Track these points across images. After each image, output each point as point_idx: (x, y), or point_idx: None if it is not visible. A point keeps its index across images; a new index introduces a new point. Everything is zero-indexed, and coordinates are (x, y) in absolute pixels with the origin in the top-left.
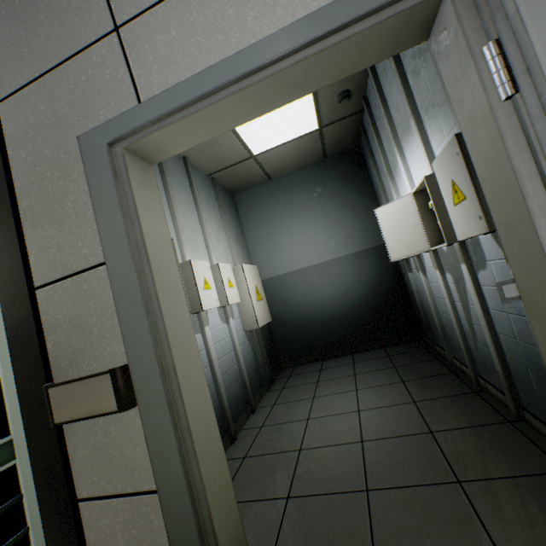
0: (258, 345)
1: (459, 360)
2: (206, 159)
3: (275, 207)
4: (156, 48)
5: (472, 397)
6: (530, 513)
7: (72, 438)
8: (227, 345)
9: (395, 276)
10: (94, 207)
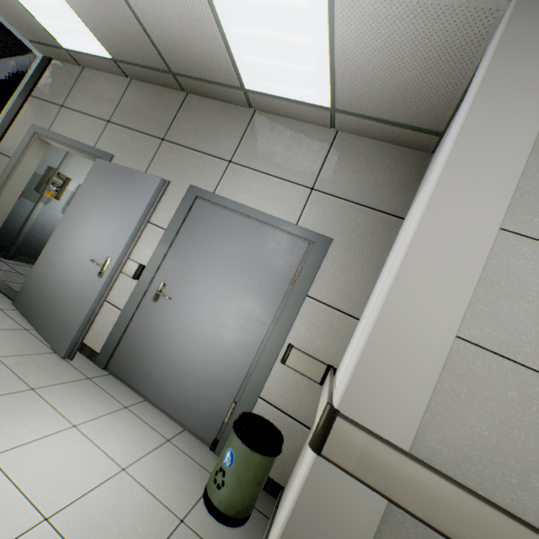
0: None
1: None
2: None
3: None
4: (63, 119)
5: None
6: None
7: None
8: None
9: None
10: (21, 144)
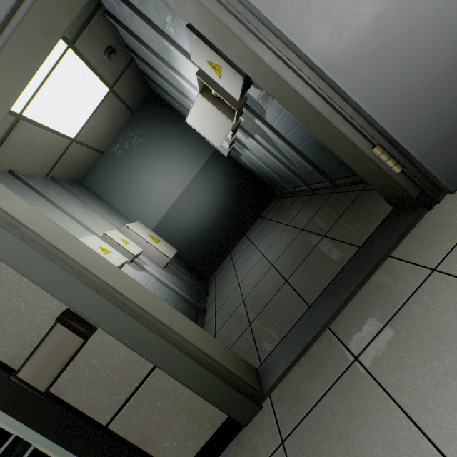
0: (179, 273)
1: (297, 186)
2: (33, 163)
3: (123, 172)
4: None
5: (312, 198)
6: (356, 219)
7: (67, 394)
8: (155, 284)
9: (236, 167)
10: None
